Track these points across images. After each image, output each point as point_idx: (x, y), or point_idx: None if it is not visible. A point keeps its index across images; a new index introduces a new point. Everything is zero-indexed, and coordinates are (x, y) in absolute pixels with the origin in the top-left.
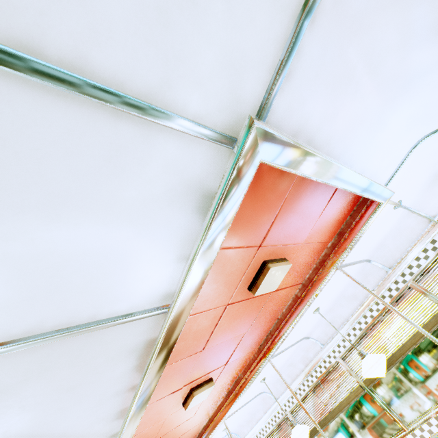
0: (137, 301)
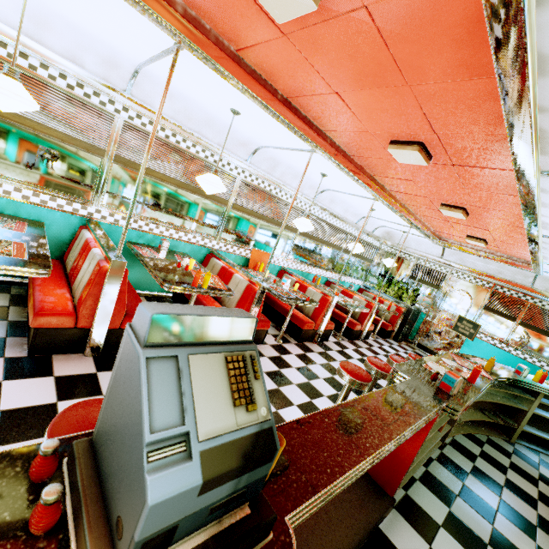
0: None
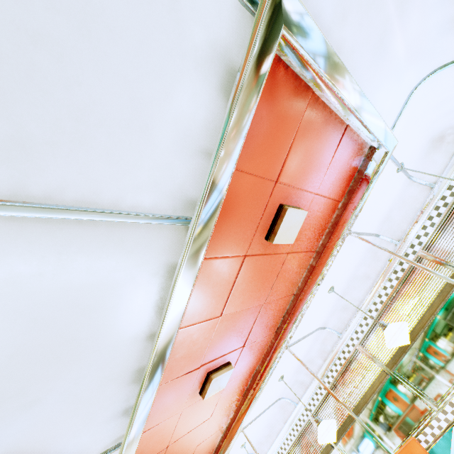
0: (161, 198)
